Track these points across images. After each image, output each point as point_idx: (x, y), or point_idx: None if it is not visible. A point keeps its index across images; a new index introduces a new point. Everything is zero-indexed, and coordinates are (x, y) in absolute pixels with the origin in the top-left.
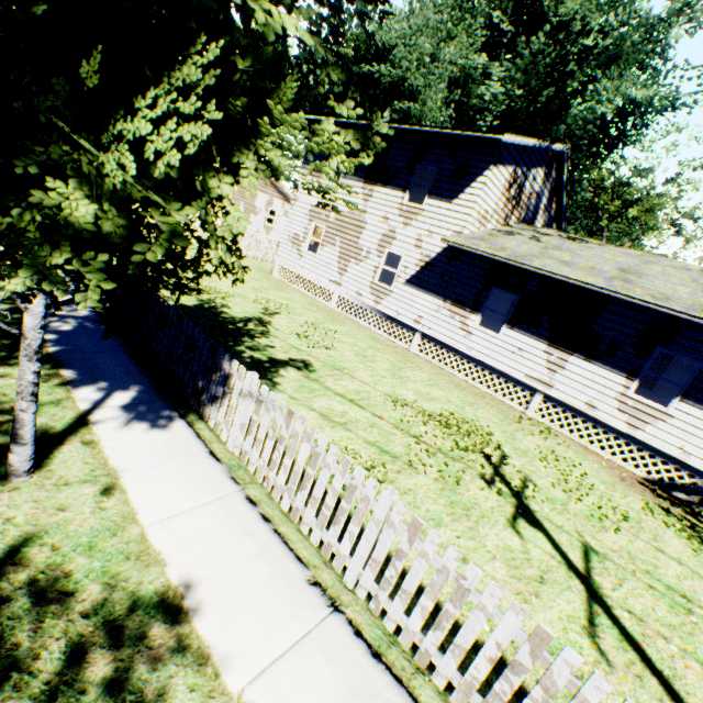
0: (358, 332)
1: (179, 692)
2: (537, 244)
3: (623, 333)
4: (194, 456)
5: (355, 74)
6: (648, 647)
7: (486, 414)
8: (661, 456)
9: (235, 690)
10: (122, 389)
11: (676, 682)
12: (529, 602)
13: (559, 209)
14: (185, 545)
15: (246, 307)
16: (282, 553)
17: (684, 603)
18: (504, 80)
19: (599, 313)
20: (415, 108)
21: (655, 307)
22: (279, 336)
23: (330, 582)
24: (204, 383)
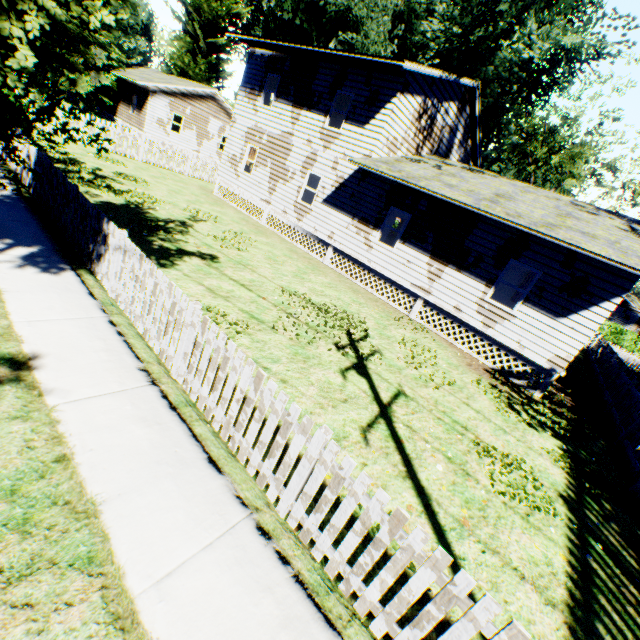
0: (279, 244)
1: (8, 398)
2: (436, 171)
3: (487, 247)
4: (74, 293)
5: (306, 1)
6: (408, 443)
7: (369, 311)
8: (505, 349)
9: (52, 404)
10: (25, 246)
11: (416, 460)
12: (325, 409)
13: (475, 146)
14: (44, 336)
15: (174, 212)
16: (125, 352)
17: (461, 430)
18: (447, 18)
19: (471, 230)
20: (357, 39)
21: (505, 221)
22: (196, 236)
23: (156, 371)
24: (94, 245)
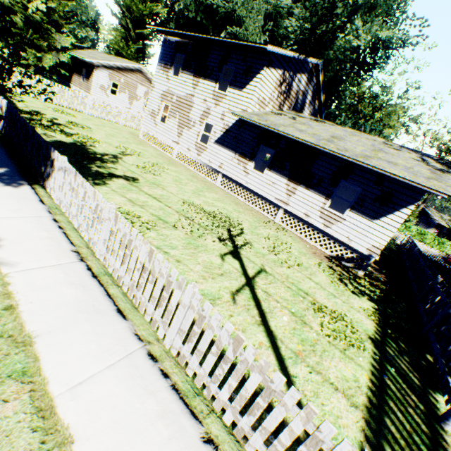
0: (184, 172)
1: None
2: (292, 121)
3: (325, 172)
4: (29, 200)
5: (205, 5)
6: (264, 303)
7: (246, 217)
8: (339, 242)
9: (6, 272)
10: None
11: (268, 314)
12: (206, 280)
13: (320, 105)
14: (3, 228)
15: (109, 149)
16: (63, 240)
17: (304, 295)
18: (302, 18)
19: (314, 161)
20: (240, 31)
21: (336, 154)
22: (124, 165)
23: (85, 252)
24: (45, 168)
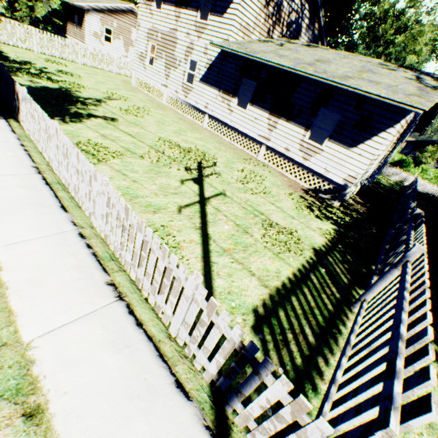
0: (172, 115)
1: None
2: (277, 47)
3: (306, 101)
4: (2, 130)
5: None
6: (211, 216)
7: (225, 154)
8: (317, 175)
9: None
10: None
11: (211, 223)
12: (158, 196)
13: (321, 28)
14: None
15: (94, 94)
16: (26, 159)
17: (258, 214)
18: None
19: (295, 89)
20: None
21: (312, 77)
22: (106, 108)
23: (44, 168)
24: (15, 103)
